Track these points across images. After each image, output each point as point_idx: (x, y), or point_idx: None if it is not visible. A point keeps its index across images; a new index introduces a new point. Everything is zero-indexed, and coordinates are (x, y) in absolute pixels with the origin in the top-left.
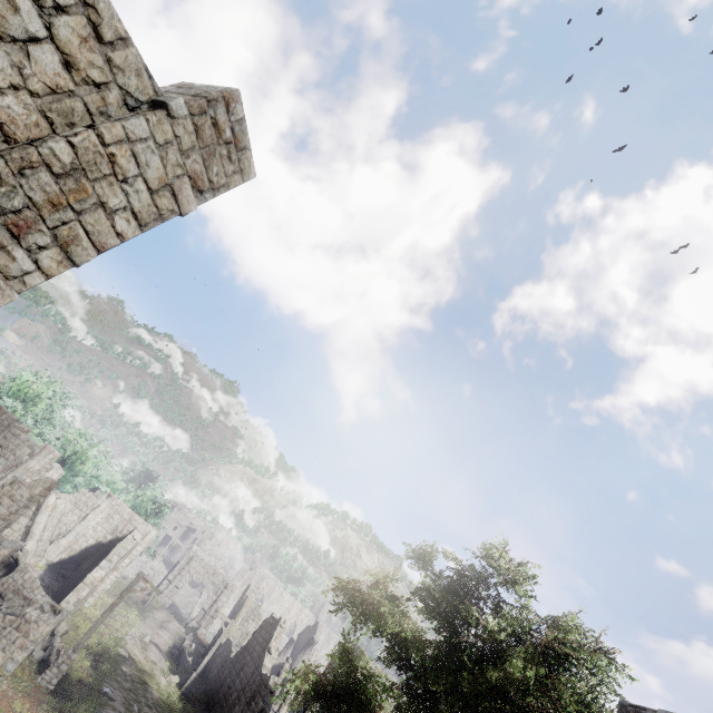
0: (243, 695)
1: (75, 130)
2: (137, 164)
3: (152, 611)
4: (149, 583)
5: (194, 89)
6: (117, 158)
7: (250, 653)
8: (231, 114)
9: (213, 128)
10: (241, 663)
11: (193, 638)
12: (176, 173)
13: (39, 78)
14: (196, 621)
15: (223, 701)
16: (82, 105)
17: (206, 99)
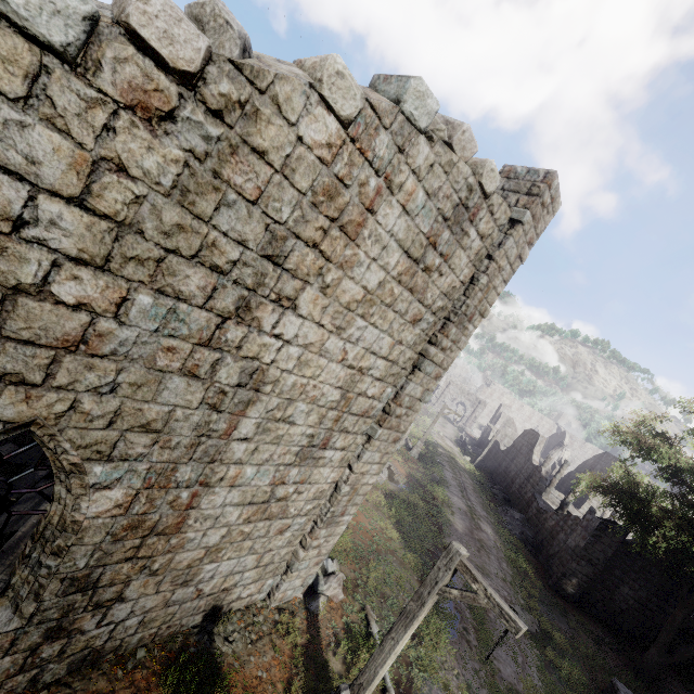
0: (520, 474)
1: (484, 264)
2: (507, 259)
3: (433, 416)
4: (452, 410)
5: (521, 181)
6: (500, 265)
7: (517, 450)
8: (550, 189)
9: (540, 207)
10: (511, 455)
11: (465, 434)
12: (521, 247)
13: (473, 254)
14: (462, 423)
15: (504, 474)
16: (485, 249)
17: (538, 197)
